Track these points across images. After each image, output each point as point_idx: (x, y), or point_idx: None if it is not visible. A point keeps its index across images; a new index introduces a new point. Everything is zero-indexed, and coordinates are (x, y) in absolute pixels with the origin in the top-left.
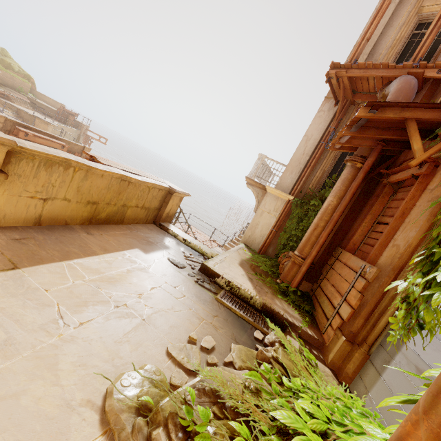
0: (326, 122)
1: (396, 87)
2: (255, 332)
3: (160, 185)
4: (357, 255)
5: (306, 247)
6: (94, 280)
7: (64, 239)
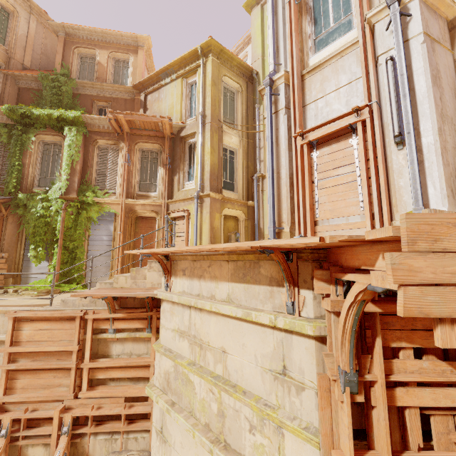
0: None
1: None
2: None
3: None
4: None
5: None
6: None
7: None
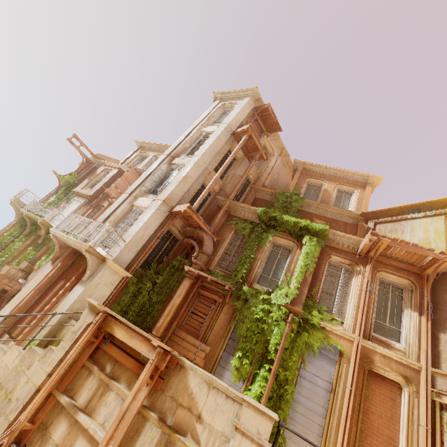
0: (161, 221)
1: (210, 244)
2: None
3: None
4: (183, 330)
5: (163, 330)
6: None
7: None
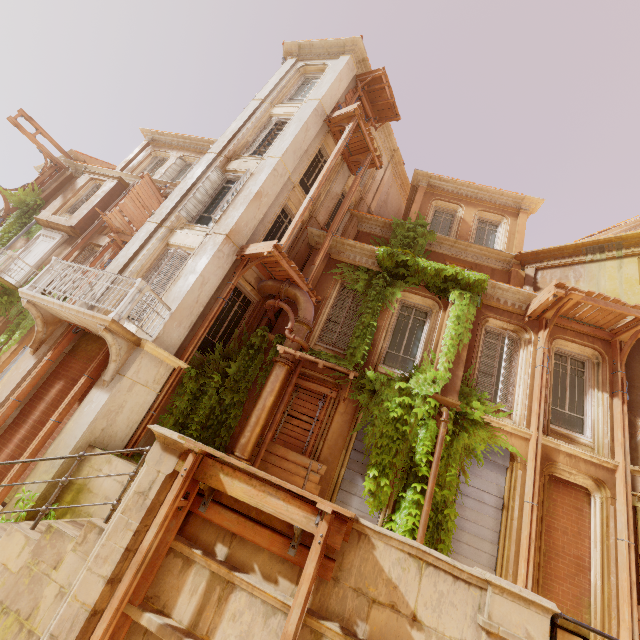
0: (225, 271)
1: (310, 308)
2: None
3: None
4: (278, 444)
5: (252, 449)
6: None
7: None
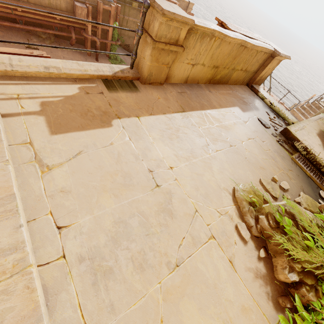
0: None
1: None
2: (320, 191)
3: (267, 48)
4: None
5: None
6: (217, 126)
7: (199, 94)
